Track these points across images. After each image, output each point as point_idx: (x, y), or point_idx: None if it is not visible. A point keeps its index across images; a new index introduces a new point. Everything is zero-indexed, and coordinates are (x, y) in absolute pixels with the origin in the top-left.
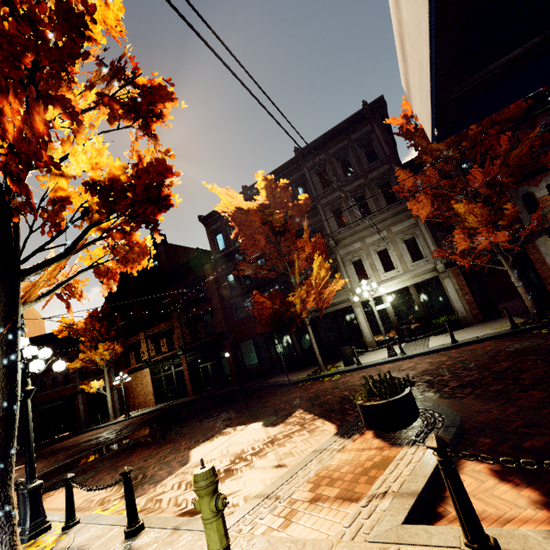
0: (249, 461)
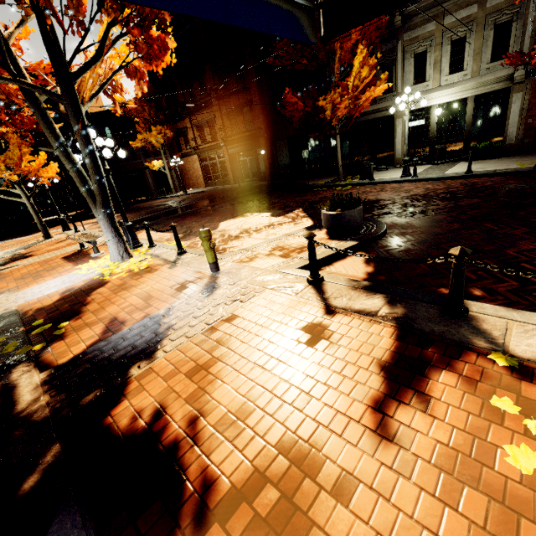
0: (250, 234)
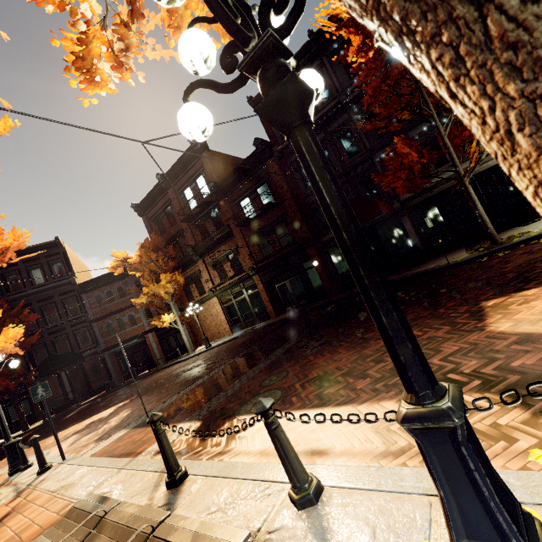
0: None
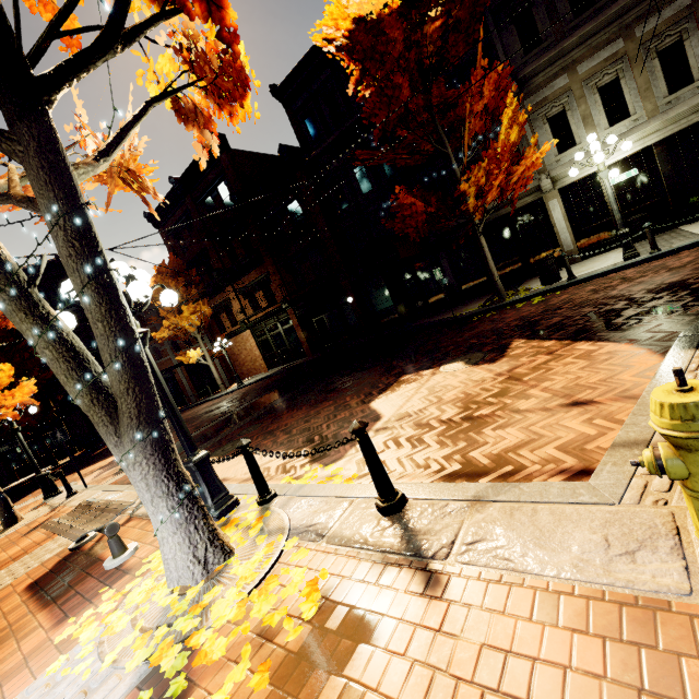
0: (499, 404)
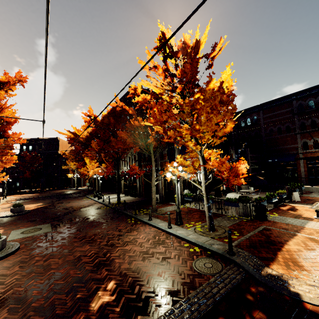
0: None
